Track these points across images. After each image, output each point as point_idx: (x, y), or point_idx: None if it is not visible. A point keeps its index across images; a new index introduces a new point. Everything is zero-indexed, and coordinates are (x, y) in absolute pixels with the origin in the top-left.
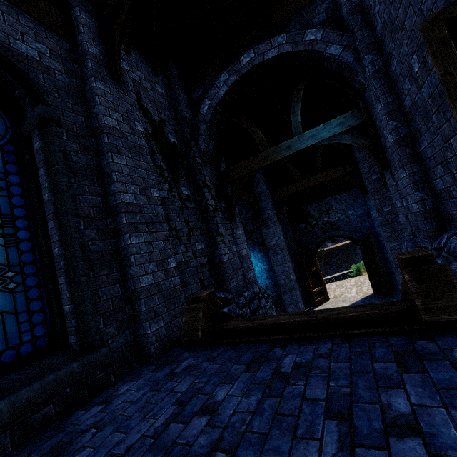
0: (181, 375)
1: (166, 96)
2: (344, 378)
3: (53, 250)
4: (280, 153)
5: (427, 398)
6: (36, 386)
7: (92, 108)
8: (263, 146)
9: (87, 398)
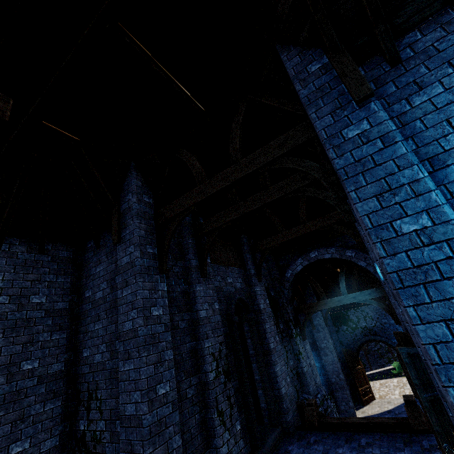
0: (315, 444)
1: (266, 266)
2: (385, 447)
3: (255, 377)
4: (334, 303)
5: (410, 453)
6: (271, 440)
7: (254, 300)
8: (323, 296)
9: (274, 450)
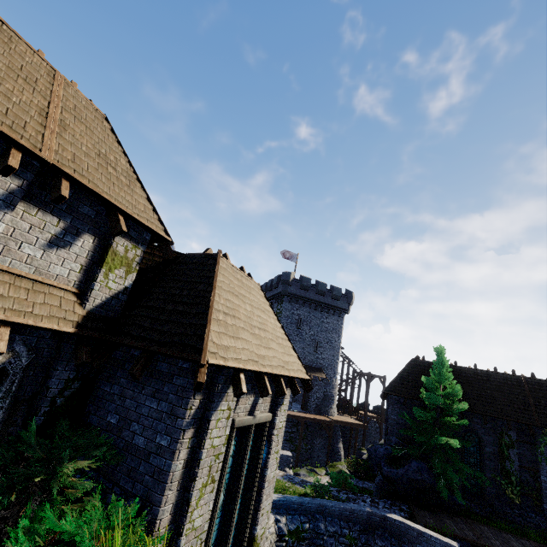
0: None
1: None
2: None
3: None
4: None
5: None
6: None
7: None
8: None
9: None
